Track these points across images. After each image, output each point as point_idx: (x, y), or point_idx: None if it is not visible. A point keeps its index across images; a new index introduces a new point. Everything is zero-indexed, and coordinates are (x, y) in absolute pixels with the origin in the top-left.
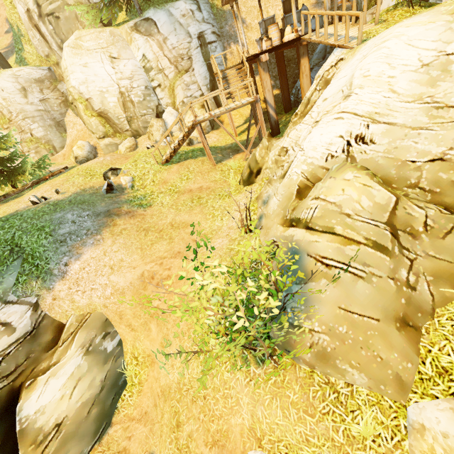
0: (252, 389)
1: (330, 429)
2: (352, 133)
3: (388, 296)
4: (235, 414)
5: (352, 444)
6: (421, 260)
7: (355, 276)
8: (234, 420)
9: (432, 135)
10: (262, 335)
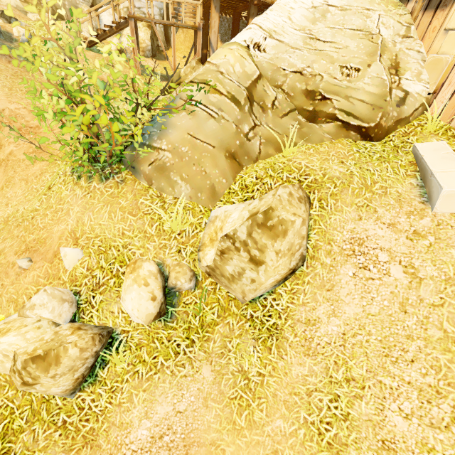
0: (86, 200)
1: (146, 224)
2: (254, 40)
3: (228, 133)
4: (61, 223)
5: (160, 236)
6: (263, 129)
7: (210, 115)
8: (57, 228)
9: (301, 54)
10: (115, 159)
